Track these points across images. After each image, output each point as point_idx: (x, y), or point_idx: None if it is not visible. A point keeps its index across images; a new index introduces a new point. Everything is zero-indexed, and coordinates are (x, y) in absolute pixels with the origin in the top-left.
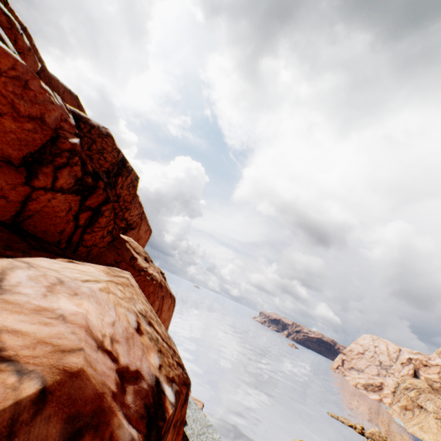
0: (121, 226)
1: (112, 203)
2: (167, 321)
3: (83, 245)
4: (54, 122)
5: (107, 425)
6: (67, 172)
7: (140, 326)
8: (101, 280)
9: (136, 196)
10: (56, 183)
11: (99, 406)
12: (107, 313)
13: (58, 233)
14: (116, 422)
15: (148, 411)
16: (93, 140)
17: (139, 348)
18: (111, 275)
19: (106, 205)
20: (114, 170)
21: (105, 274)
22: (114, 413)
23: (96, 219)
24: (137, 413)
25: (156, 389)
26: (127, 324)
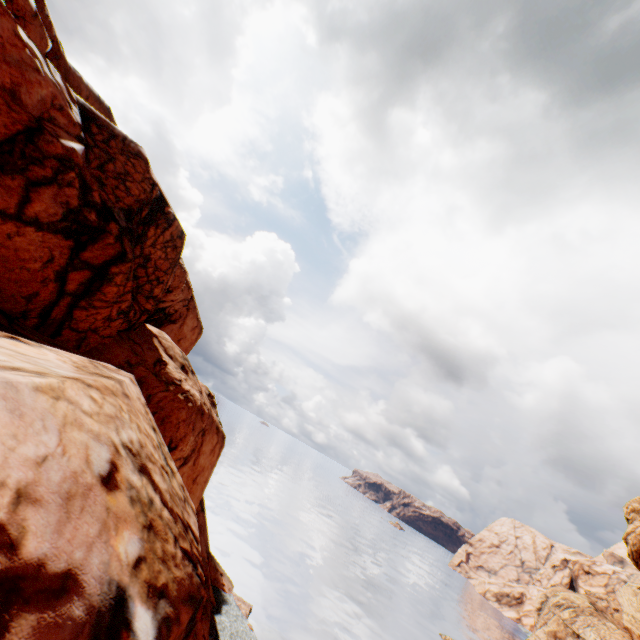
0: (146, 307)
1: (130, 264)
2: (208, 470)
3: (72, 327)
4: (37, 106)
5: None
6: (50, 194)
7: (117, 472)
8: (54, 373)
9: (183, 272)
10: (27, 209)
11: None
12: (34, 438)
13: (24, 299)
14: None
15: None
16: (110, 155)
17: (95, 519)
18: (86, 371)
19: (119, 265)
20: (143, 213)
21: (72, 367)
22: None
23: (98, 286)
24: None
25: (109, 618)
26: (82, 466)
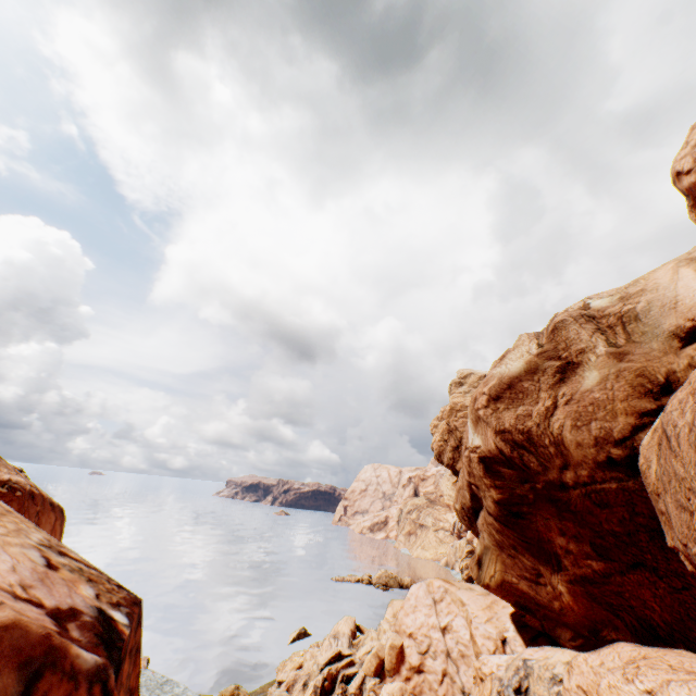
0: None
1: None
2: None
3: None
4: None
5: (65, 659)
6: None
7: (51, 560)
8: None
9: None
10: None
11: (50, 646)
12: None
13: None
14: (74, 653)
15: (102, 638)
16: None
17: (62, 585)
18: None
19: None
20: None
21: None
22: (69, 646)
23: None
24: (91, 643)
25: (103, 618)
26: (33, 564)
